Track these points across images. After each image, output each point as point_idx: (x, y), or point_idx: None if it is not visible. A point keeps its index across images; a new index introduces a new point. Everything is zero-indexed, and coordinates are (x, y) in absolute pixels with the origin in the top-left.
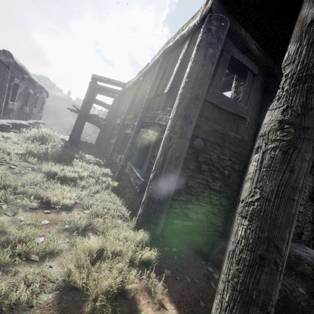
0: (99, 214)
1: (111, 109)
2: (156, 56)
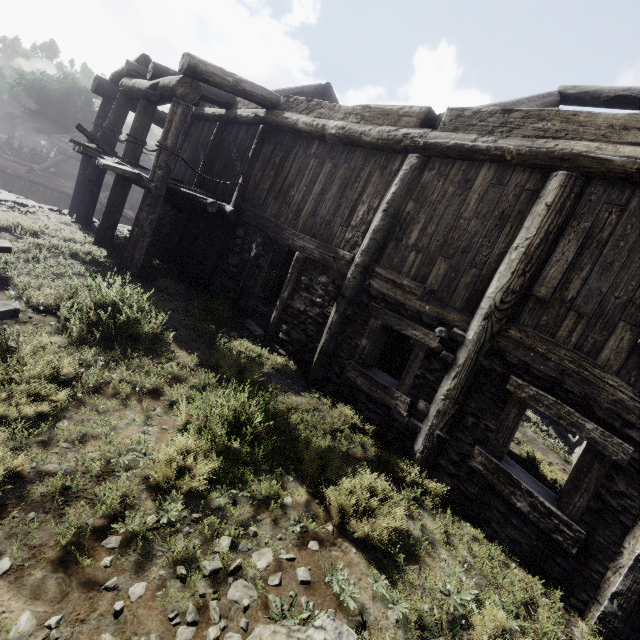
0: (550, 636)
1: (206, 153)
2: (499, 125)
